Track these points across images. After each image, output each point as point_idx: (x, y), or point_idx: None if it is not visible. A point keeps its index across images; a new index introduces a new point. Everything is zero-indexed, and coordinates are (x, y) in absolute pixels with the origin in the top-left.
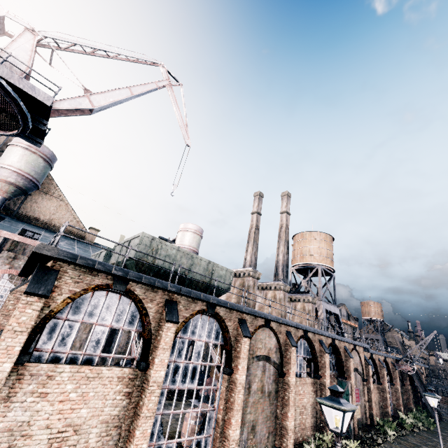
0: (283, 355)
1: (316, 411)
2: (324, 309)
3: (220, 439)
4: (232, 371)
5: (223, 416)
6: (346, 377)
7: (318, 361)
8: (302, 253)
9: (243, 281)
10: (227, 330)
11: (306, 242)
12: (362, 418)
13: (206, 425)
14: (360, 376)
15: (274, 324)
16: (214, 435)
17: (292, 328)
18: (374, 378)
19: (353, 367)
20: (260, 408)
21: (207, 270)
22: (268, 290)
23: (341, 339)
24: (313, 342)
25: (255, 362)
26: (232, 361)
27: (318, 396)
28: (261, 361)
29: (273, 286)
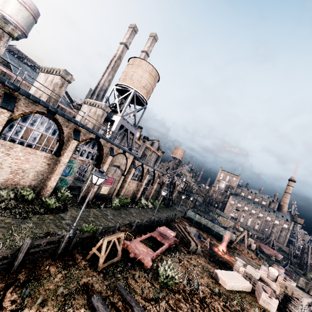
0: None
1: (43, 177)
2: (120, 123)
3: None
4: None
5: None
6: (100, 167)
7: (63, 143)
8: (125, 76)
9: None
10: None
11: (134, 67)
12: (108, 194)
13: None
14: (121, 172)
15: None
16: None
17: (23, 97)
18: (139, 178)
19: (115, 164)
20: None
21: None
22: (50, 73)
23: (104, 138)
24: (64, 127)
25: None
26: None
27: (50, 168)
28: None
29: (55, 70)
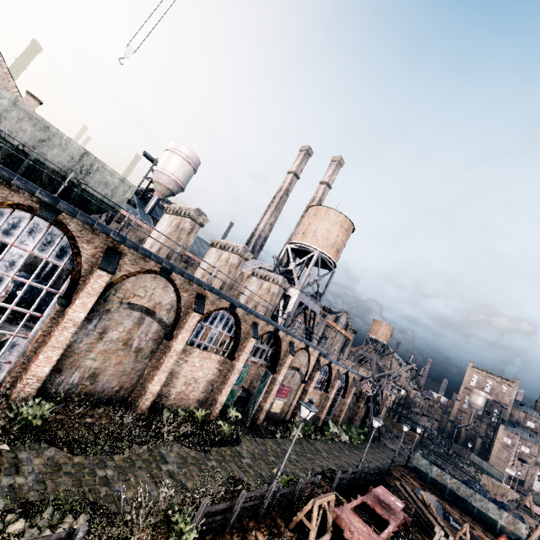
0: (181, 318)
1: (212, 388)
2: (299, 300)
3: (19, 370)
4: (66, 303)
5: (35, 348)
6: (276, 371)
7: (239, 342)
8: (306, 231)
9: (180, 221)
10: (76, 252)
11: (317, 219)
12: (281, 413)
13: (5, 350)
14: (301, 377)
15: (178, 278)
16: (16, 364)
17: (211, 294)
18: (324, 385)
19: (294, 366)
20: (114, 359)
21: (78, 163)
22: (225, 250)
23: (285, 331)
24: (242, 321)
25: (124, 309)
26: (74, 293)
27: (221, 376)
28: (138, 312)
29: (231, 247)
